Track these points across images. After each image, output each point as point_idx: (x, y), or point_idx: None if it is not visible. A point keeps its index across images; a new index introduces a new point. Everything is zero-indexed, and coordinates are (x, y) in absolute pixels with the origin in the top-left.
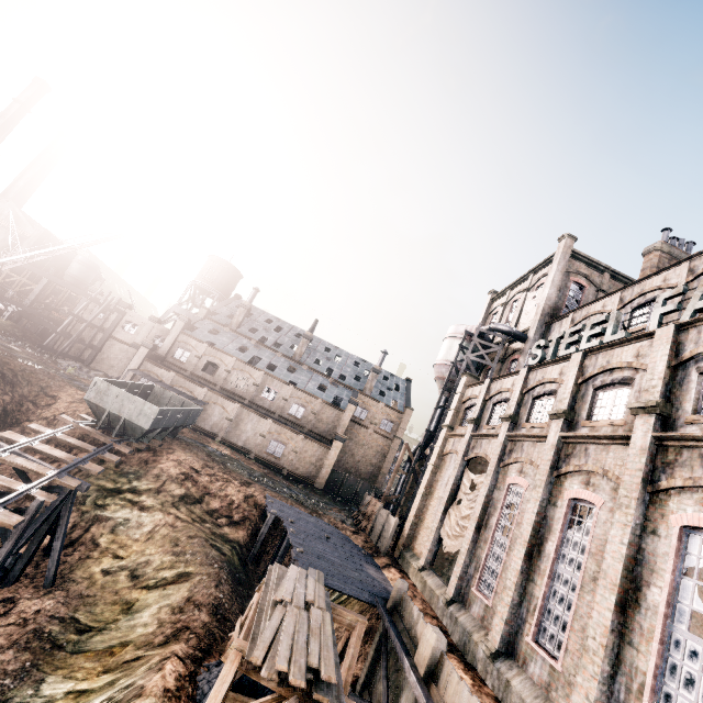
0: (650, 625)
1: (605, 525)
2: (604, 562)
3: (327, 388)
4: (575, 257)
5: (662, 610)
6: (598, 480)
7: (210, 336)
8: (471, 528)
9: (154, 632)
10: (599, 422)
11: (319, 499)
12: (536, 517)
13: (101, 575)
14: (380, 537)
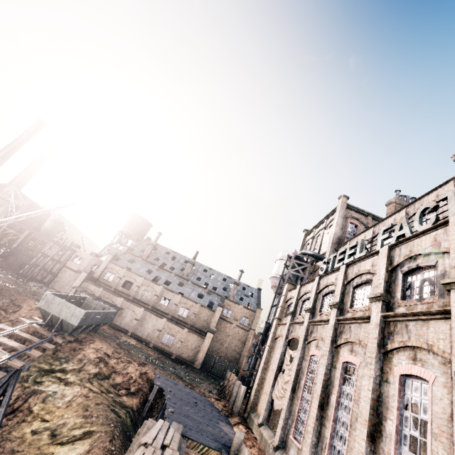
0: (388, 449)
1: (362, 379)
2: (360, 405)
3: (204, 296)
4: (349, 208)
5: (394, 436)
6: (357, 348)
7: (128, 264)
8: (289, 390)
9: None
10: (356, 309)
11: (195, 375)
12: (324, 377)
13: (30, 434)
14: (235, 402)
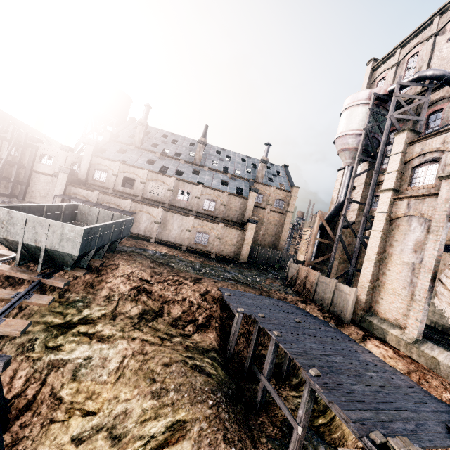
0: None
1: None
2: None
3: (228, 182)
4: None
5: None
6: None
7: (119, 155)
8: None
9: None
10: None
11: (250, 273)
12: None
13: (73, 443)
14: (332, 304)
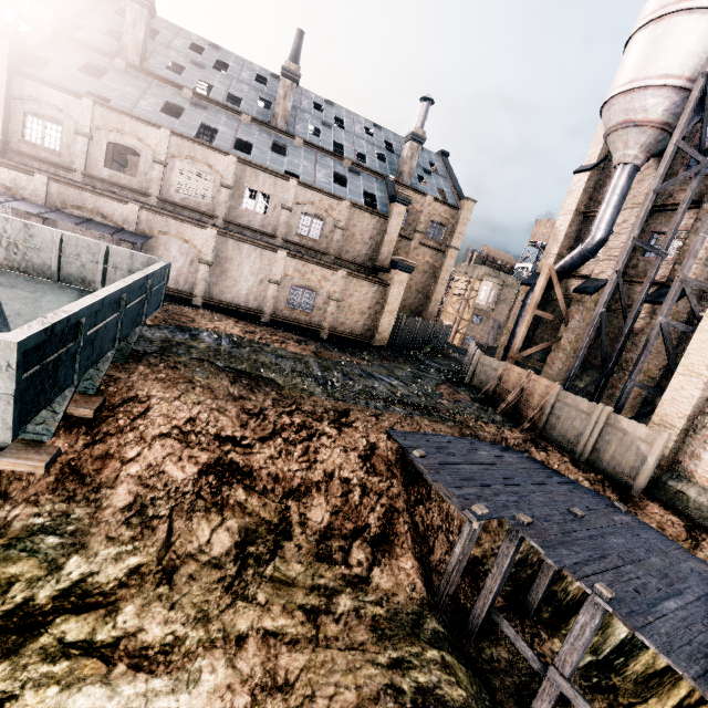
0: None
1: None
2: None
3: (347, 179)
4: None
5: None
6: None
7: (88, 81)
8: None
9: None
10: None
11: (403, 372)
12: None
13: None
14: (595, 451)
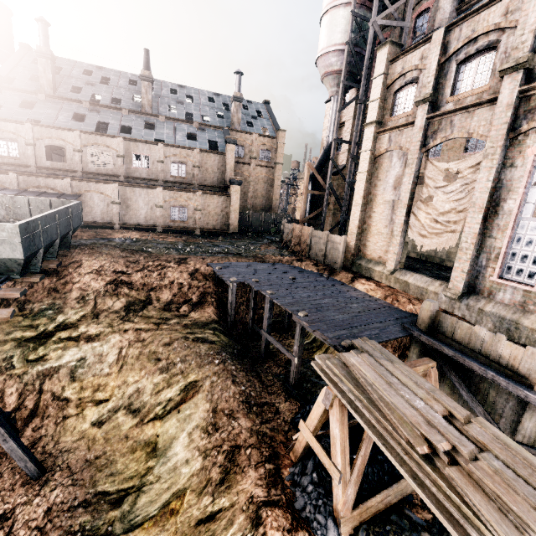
0: None
1: None
2: None
3: (197, 135)
4: None
5: None
6: None
7: (26, 112)
8: (475, 222)
9: (203, 466)
10: None
11: (242, 243)
12: None
13: (94, 427)
14: (326, 256)
